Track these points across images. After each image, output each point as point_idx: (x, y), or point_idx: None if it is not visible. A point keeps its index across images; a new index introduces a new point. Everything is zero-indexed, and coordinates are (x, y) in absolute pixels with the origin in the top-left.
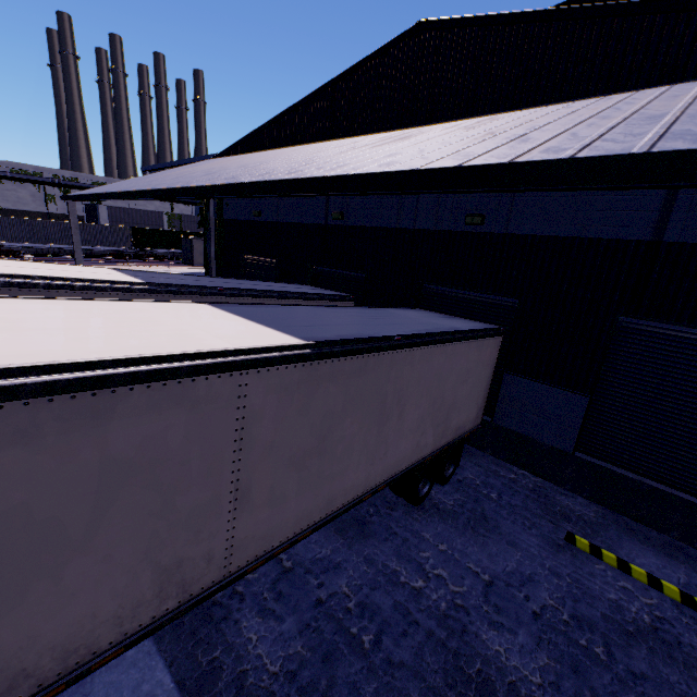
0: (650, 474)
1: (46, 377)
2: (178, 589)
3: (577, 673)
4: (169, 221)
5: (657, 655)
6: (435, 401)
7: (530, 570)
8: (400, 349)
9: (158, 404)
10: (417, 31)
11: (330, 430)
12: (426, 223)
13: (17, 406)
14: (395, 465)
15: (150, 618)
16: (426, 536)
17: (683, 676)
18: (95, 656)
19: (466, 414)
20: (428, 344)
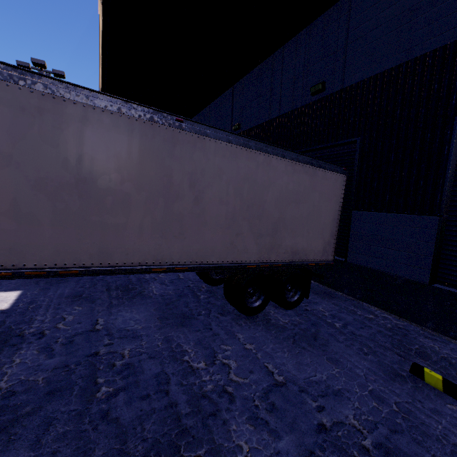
0: None
1: None
2: None
3: None
4: None
5: None
6: (250, 206)
7: (343, 386)
8: (182, 129)
9: None
10: None
11: (92, 175)
12: (286, 108)
13: None
14: (201, 253)
15: None
16: (239, 336)
17: None
18: None
19: (306, 241)
20: (226, 141)
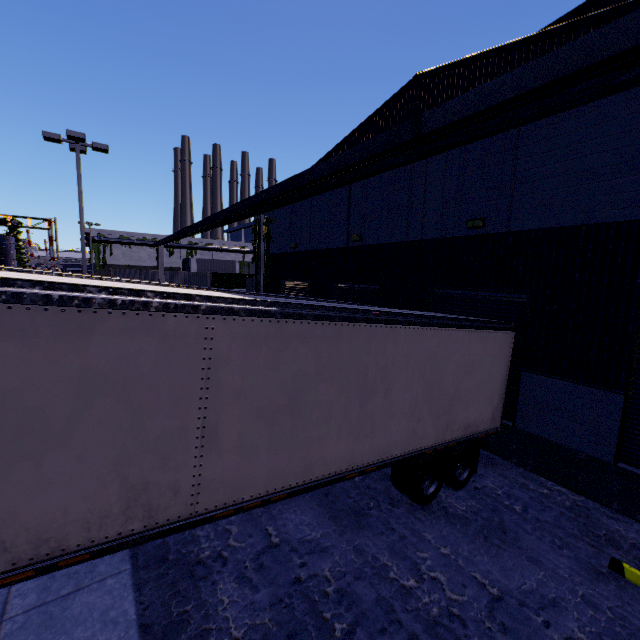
0: None
1: (45, 291)
2: (144, 512)
3: None
4: (240, 267)
5: None
6: (430, 387)
7: (555, 593)
8: (378, 323)
9: (132, 330)
10: (414, 82)
11: (303, 391)
12: (432, 233)
13: (22, 309)
14: (386, 448)
15: (117, 533)
16: (427, 536)
17: None
18: (64, 553)
19: (477, 411)
20: (414, 324)
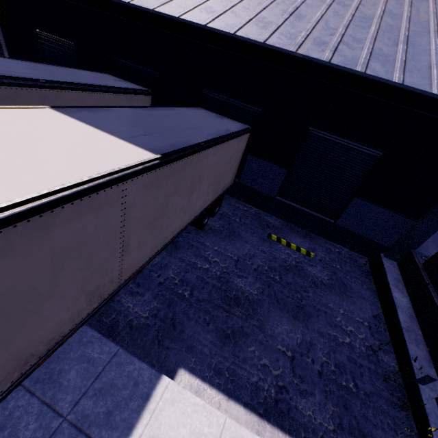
0: (305, 205)
1: (8, 212)
2: (98, 298)
3: (269, 287)
4: None
5: (296, 275)
6: (215, 176)
7: (253, 252)
8: (203, 150)
9: (79, 212)
10: None
11: (167, 204)
12: None
13: None
14: (195, 213)
15: (86, 314)
16: (207, 244)
17: (303, 280)
18: (63, 337)
19: (228, 179)
20: (216, 145)
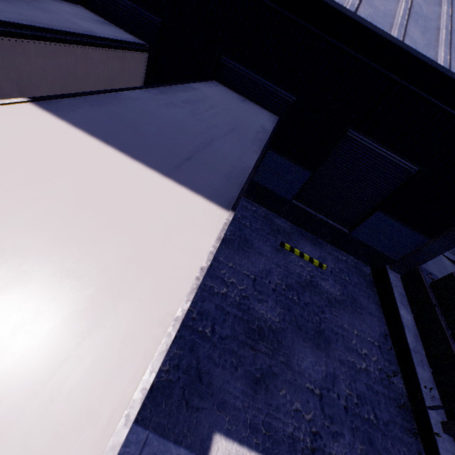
0: (321, 212)
1: None
2: None
3: (290, 311)
4: None
5: (312, 293)
6: None
7: (269, 267)
8: None
9: None
10: None
11: None
12: None
13: None
14: None
15: None
16: (221, 260)
17: (319, 298)
18: None
19: None
20: None
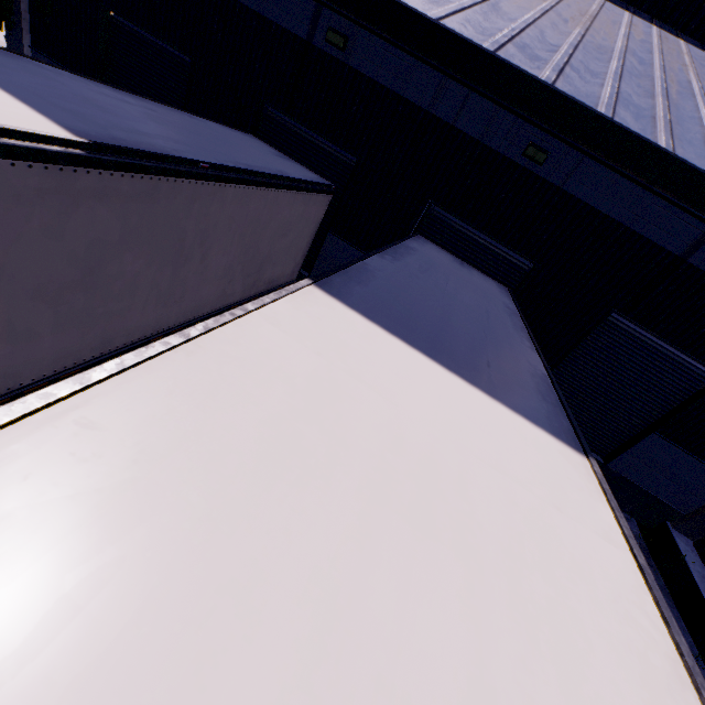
0: None
1: None
2: None
3: None
4: None
5: None
6: None
7: None
8: None
9: None
10: None
11: None
12: (472, 126)
13: None
14: None
15: None
16: None
17: None
18: None
19: None
20: None
